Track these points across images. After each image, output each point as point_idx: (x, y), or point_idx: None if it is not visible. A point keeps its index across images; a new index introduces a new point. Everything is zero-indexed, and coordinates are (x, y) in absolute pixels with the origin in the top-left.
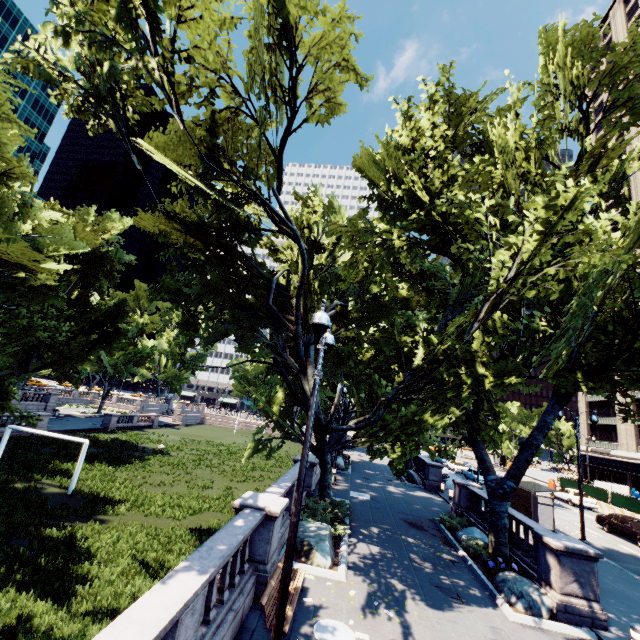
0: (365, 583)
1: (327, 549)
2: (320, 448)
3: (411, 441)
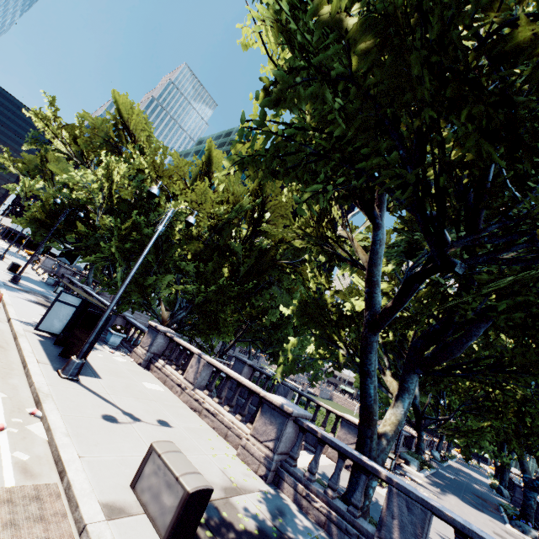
0: (431, 482)
1: (415, 464)
2: (417, 426)
3: (472, 437)
